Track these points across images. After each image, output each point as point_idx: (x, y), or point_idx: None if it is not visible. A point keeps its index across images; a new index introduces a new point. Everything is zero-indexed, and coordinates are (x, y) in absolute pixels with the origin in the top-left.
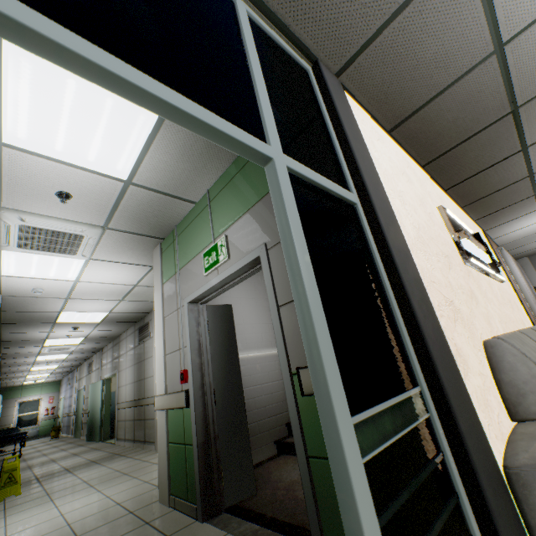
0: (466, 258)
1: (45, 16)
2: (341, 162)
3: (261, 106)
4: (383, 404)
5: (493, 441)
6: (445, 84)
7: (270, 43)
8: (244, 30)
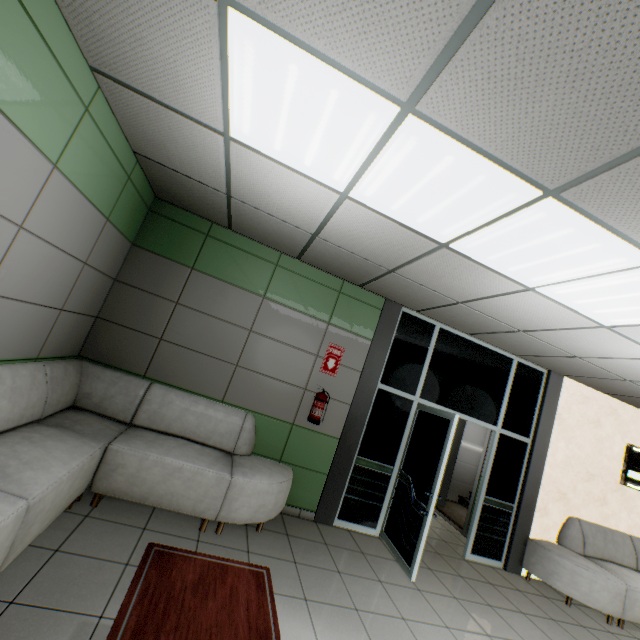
0: (622, 481)
1: (458, 409)
2: (532, 423)
3: (501, 412)
4: (495, 499)
5: (536, 537)
6: (638, 396)
7: (524, 368)
8: (510, 376)
